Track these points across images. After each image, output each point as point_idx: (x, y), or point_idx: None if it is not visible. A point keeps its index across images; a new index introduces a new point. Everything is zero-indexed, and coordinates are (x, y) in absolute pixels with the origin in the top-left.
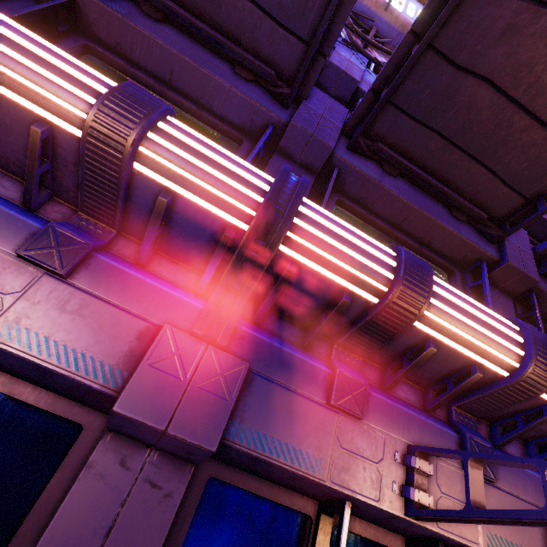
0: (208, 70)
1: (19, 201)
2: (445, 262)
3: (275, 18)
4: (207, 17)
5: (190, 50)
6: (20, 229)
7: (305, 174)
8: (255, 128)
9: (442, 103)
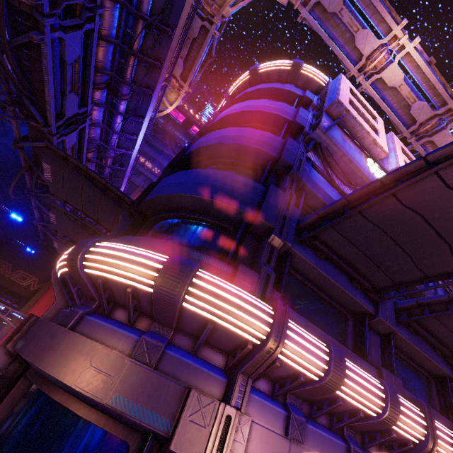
0: (345, 289)
1: (326, 424)
2: (428, 375)
3: (384, 272)
4: (347, 260)
5: (336, 276)
6: (342, 450)
7: (376, 336)
8: (356, 311)
9: (450, 317)
